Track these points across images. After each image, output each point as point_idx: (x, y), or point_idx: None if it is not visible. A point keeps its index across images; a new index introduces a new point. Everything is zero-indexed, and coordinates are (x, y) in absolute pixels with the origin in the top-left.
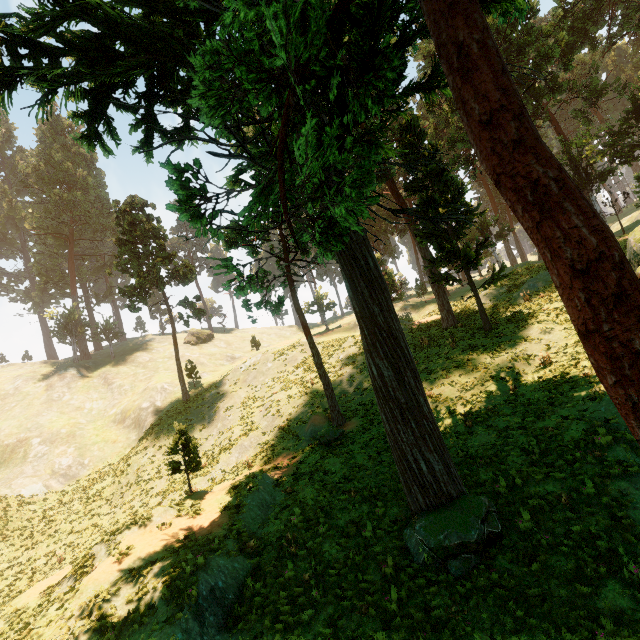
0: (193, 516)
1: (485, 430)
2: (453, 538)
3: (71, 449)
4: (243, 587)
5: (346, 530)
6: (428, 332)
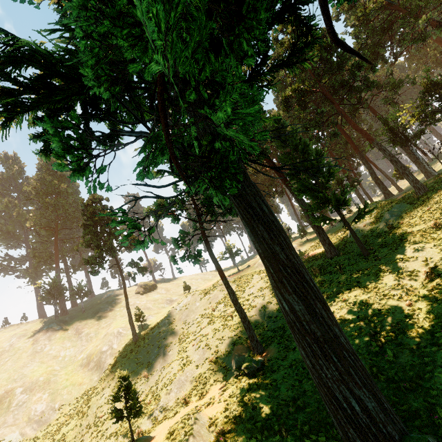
0: None
1: (397, 349)
2: None
3: (45, 395)
4: None
5: None
6: (316, 263)
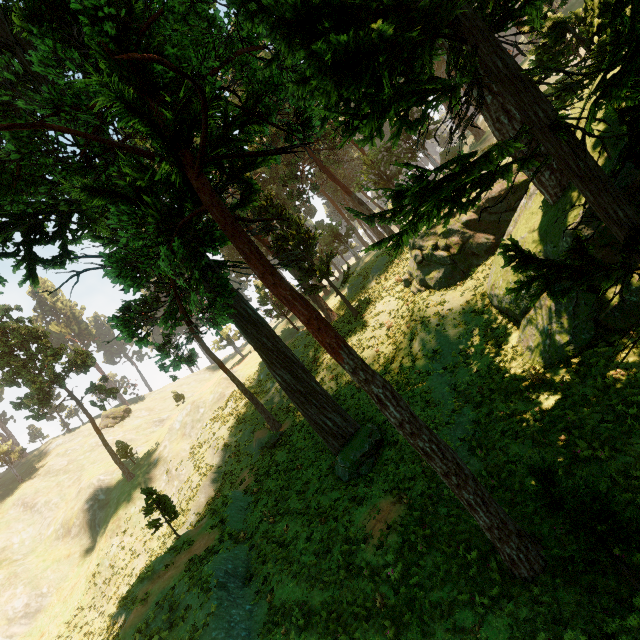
0: (189, 548)
1: None
2: (357, 454)
3: (20, 589)
4: (247, 561)
5: (302, 490)
6: None
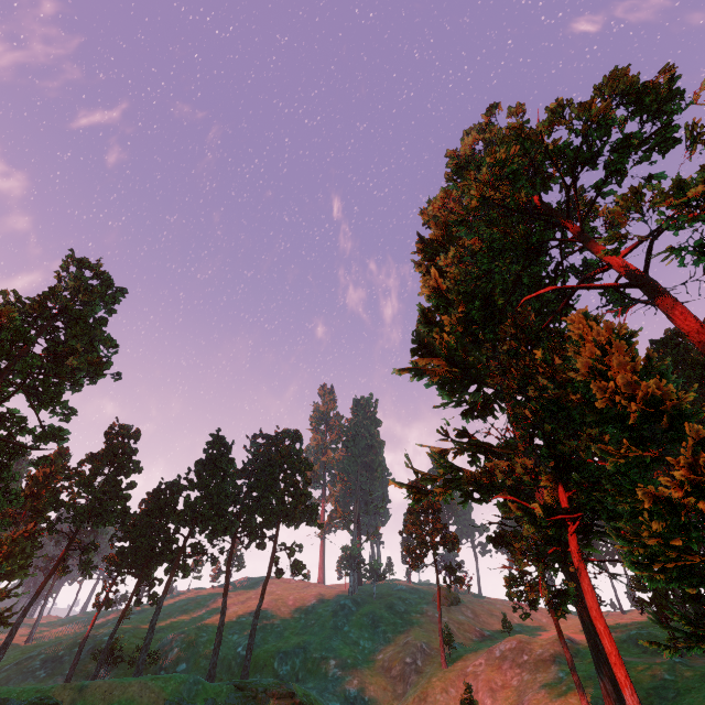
0: None
1: None
2: None
3: (355, 681)
4: None
5: None
6: None
